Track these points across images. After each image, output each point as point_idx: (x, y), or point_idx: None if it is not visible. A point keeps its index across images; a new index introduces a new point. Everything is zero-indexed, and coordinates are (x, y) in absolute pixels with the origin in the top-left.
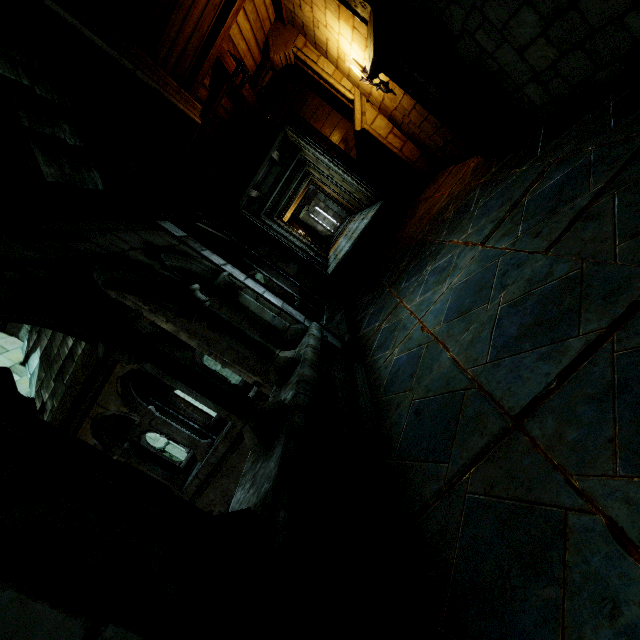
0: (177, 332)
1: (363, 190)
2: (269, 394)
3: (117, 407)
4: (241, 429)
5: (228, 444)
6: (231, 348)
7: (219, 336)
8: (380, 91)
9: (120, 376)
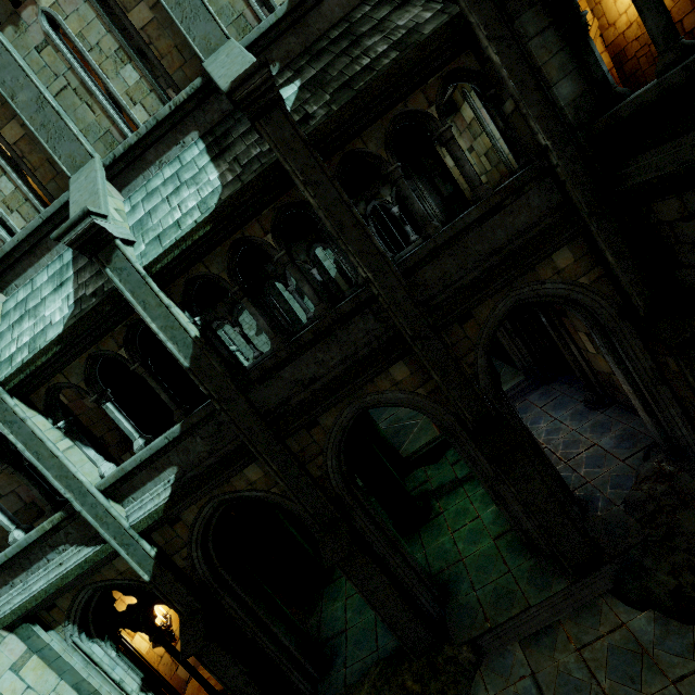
0: (500, 68)
1: (512, 160)
2: (553, 163)
3: (377, 148)
4: (502, 199)
5: (482, 212)
6: (540, 103)
7: (644, 1)
8: (632, 17)
9: (397, 115)
